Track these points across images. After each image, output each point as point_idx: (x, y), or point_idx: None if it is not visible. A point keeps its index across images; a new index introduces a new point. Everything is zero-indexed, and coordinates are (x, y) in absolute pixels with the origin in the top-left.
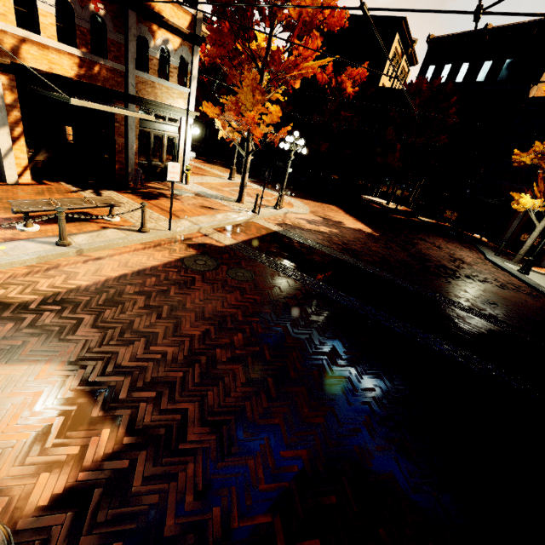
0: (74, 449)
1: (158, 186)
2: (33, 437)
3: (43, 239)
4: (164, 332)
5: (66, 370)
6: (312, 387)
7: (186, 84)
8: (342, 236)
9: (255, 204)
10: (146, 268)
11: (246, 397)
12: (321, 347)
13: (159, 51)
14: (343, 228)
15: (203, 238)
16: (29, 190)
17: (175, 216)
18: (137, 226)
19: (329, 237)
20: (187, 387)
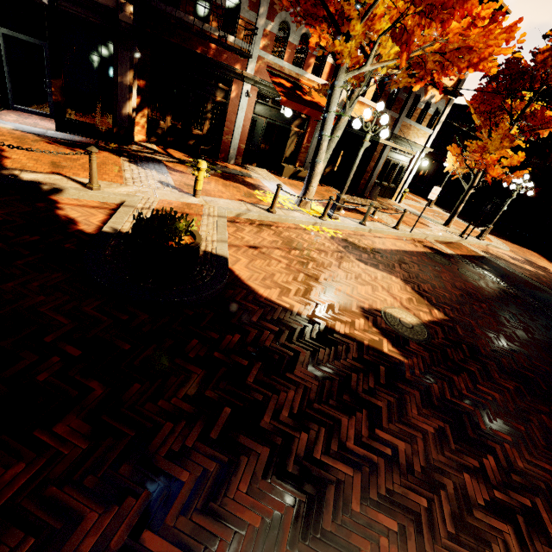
0: (426, 310)
1: (382, 201)
2: (407, 299)
3: (351, 219)
4: (438, 285)
5: (402, 282)
6: (545, 348)
7: (431, 127)
8: (550, 279)
9: (464, 230)
10: (407, 251)
11: (501, 332)
12: (547, 335)
13: (425, 104)
14: (550, 273)
15: (430, 244)
16: (320, 189)
17: (406, 224)
18: (389, 225)
19: (536, 275)
20: (464, 313)
